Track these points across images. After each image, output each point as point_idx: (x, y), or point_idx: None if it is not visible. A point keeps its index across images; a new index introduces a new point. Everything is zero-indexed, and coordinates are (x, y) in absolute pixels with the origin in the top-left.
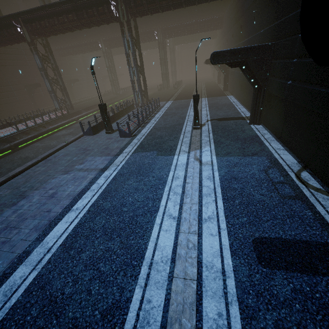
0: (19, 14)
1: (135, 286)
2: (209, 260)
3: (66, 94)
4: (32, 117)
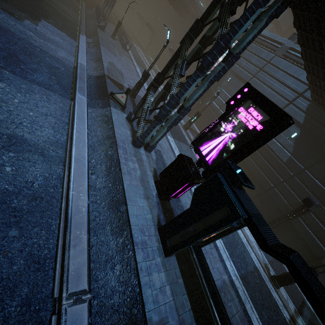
0: None
1: None
2: None
3: None
4: None
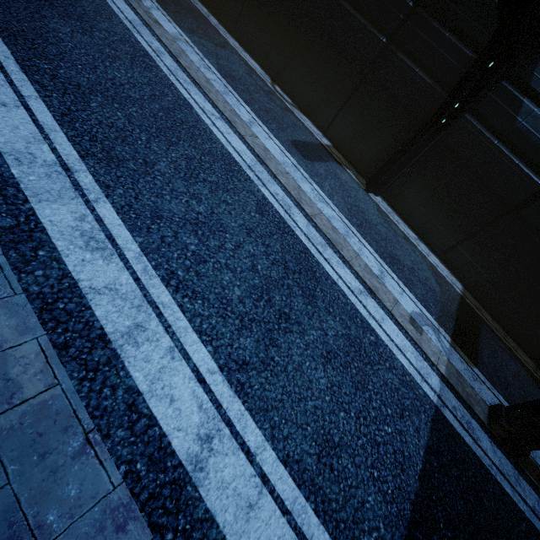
0: None
1: (258, 187)
2: (283, 159)
3: None
4: None
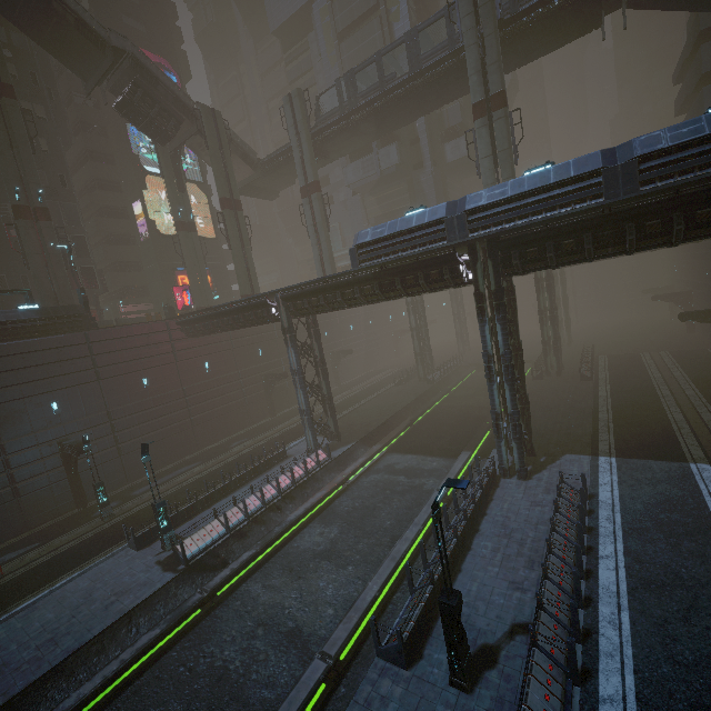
0: (280, 290)
1: None
2: None
3: (330, 410)
4: (259, 489)
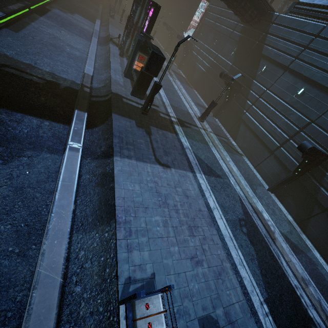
0: None
1: None
2: None
3: None
4: None
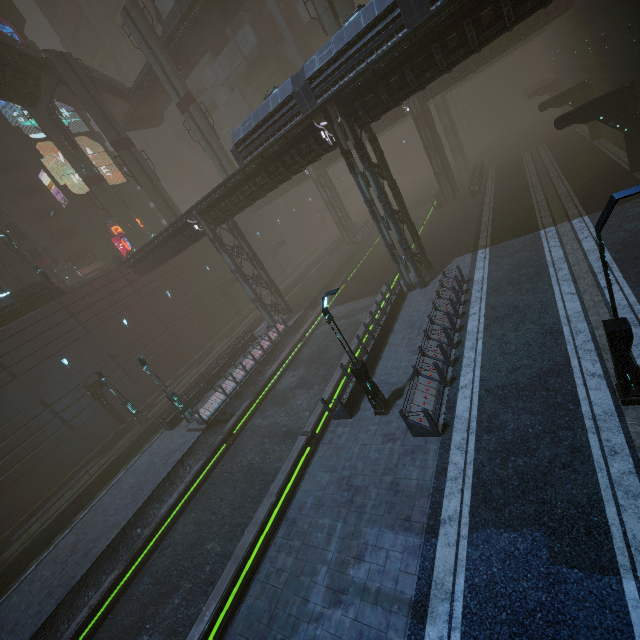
0: (193, 208)
1: None
2: None
3: (275, 292)
4: (239, 363)
